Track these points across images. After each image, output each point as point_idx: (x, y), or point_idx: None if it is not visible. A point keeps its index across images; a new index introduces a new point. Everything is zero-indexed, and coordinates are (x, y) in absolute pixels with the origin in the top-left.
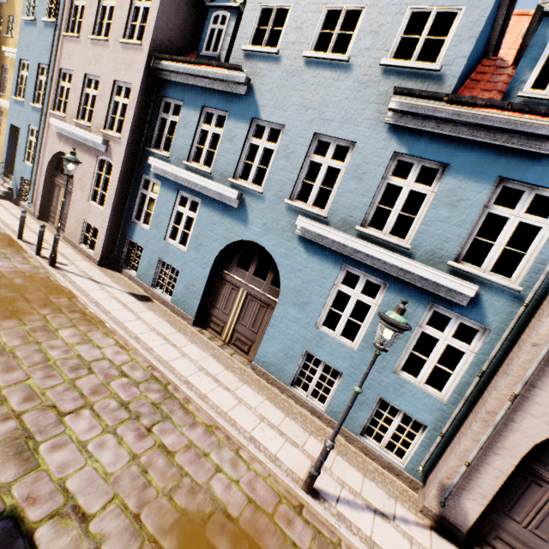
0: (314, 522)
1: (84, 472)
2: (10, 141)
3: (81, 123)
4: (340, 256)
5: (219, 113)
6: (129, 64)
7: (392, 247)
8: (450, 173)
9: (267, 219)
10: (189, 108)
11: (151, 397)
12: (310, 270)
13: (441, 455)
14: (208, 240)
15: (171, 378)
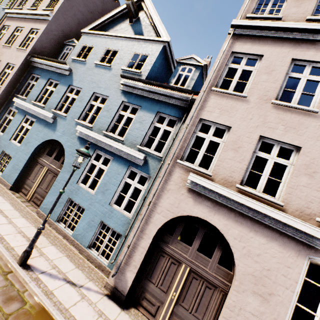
0: (13, 280)
1: None
2: None
3: None
4: (95, 146)
5: (56, 82)
6: (18, 57)
7: (117, 140)
8: (141, 110)
9: (65, 128)
10: (42, 79)
11: None
12: None
13: None
14: (33, 140)
15: None
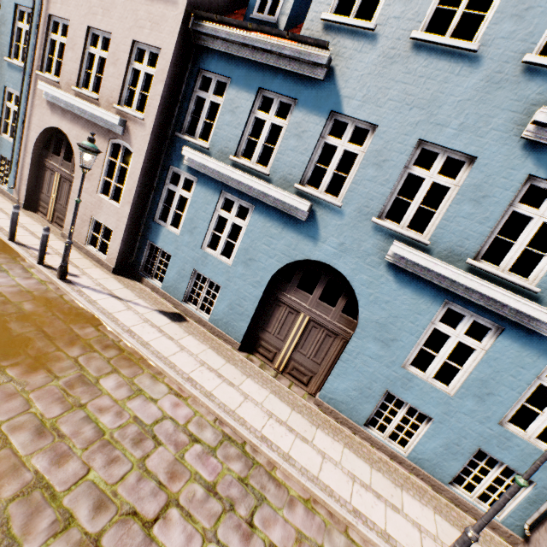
0: None
1: None
2: None
3: (84, 93)
4: (443, 291)
5: (281, 99)
6: (157, 21)
7: (513, 287)
8: None
9: (345, 238)
10: (239, 88)
11: (234, 469)
12: (399, 303)
13: None
14: (262, 255)
15: (246, 436)
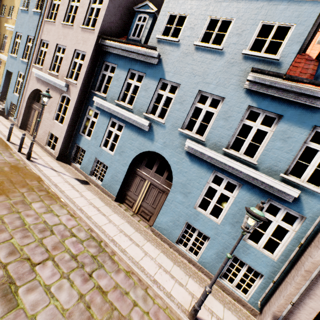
0: None
1: (48, 309)
2: (5, 79)
3: (52, 73)
4: (212, 166)
5: (139, 74)
6: (85, 40)
7: (245, 162)
8: (283, 121)
9: (166, 139)
10: (120, 69)
11: (91, 251)
12: (192, 172)
13: (272, 295)
14: (128, 149)
15: (103, 238)
